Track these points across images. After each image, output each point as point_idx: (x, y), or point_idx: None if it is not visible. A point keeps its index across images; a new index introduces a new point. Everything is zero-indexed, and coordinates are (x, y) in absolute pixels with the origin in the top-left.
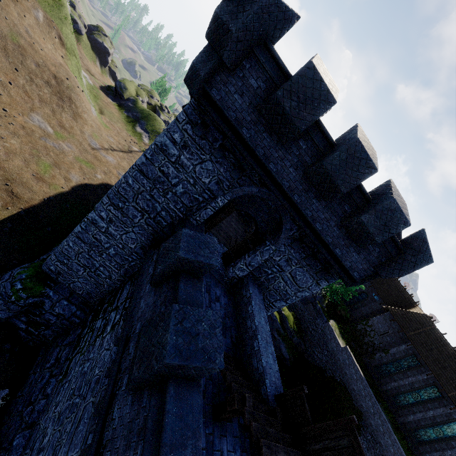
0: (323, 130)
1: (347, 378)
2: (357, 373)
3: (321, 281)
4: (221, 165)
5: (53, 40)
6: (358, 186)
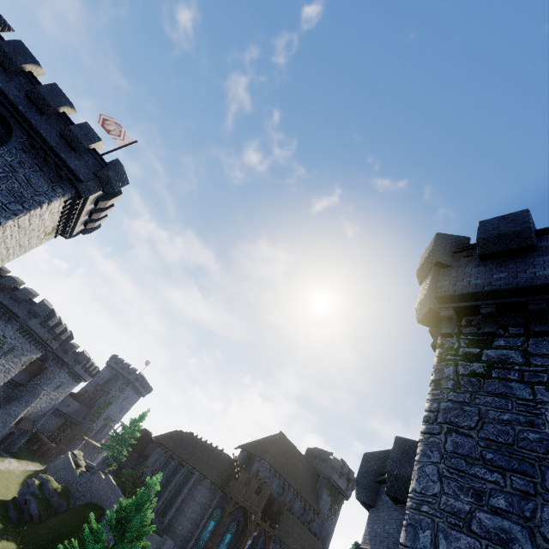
0: (3, 276)
1: (101, 497)
2: (110, 485)
3: (8, 325)
4: None
5: None
6: (16, 288)
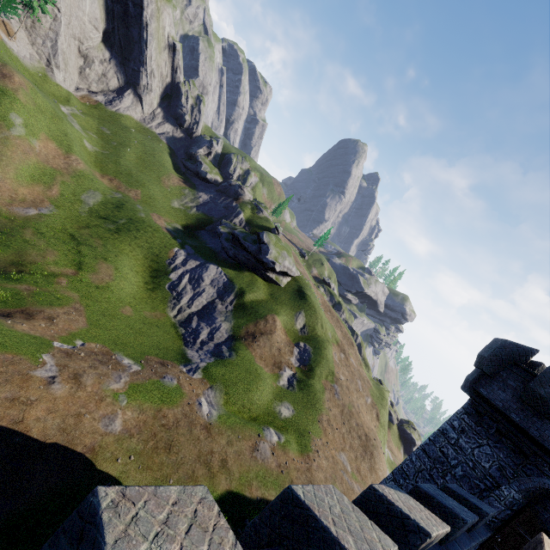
0: None
1: None
2: None
3: None
4: (500, 450)
5: (372, 415)
6: None
